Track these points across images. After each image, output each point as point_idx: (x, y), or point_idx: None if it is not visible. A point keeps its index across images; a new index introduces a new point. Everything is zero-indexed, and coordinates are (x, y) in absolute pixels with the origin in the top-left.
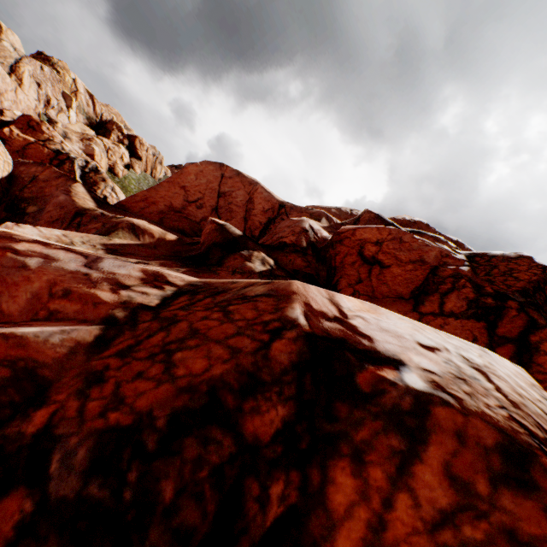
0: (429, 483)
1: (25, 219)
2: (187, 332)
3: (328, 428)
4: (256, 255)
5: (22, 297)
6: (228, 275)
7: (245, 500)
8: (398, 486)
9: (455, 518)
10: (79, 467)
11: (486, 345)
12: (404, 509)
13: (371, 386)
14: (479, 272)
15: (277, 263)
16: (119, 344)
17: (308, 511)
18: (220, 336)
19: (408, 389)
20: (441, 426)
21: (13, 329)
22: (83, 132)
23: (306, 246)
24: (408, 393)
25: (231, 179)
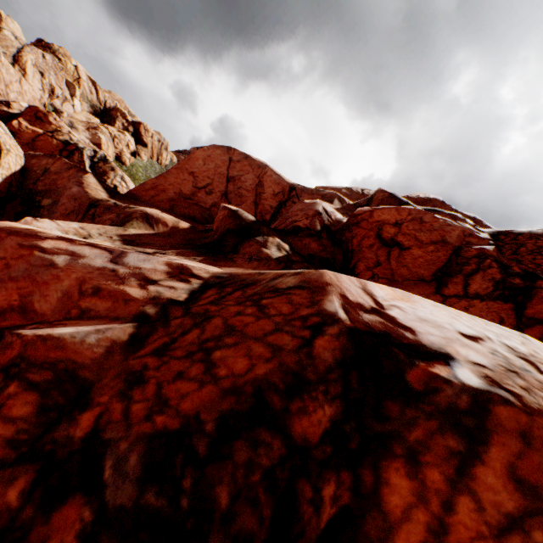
0: (492, 486)
1: (40, 212)
2: (223, 328)
3: (379, 428)
4: (271, 240)
5: (53, 296)
6: (245, 263)
7: (299, 503)
8: (458, 489)
9: (523, 523)
10: (133, 474)
11: (514, 327)
12: (466, 513)
13: (423, 384)
14: (505, 251)
15: (292, 248)
16: (154, 342)
17: (363, 513)
18: (257, 333)
19: (465, 387)
20: (503, 427)
21: (49, 330)
22: (88, 120)
23: (320, 229)
24: (464, 391)
25: (239, 163)
